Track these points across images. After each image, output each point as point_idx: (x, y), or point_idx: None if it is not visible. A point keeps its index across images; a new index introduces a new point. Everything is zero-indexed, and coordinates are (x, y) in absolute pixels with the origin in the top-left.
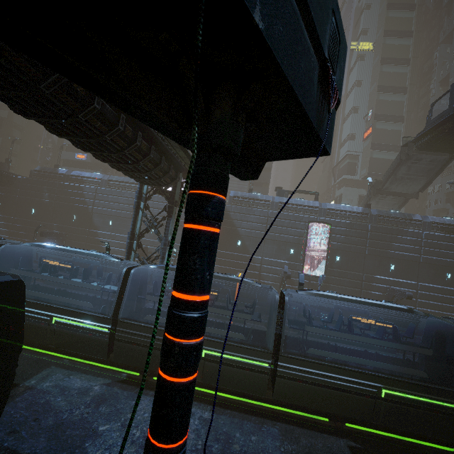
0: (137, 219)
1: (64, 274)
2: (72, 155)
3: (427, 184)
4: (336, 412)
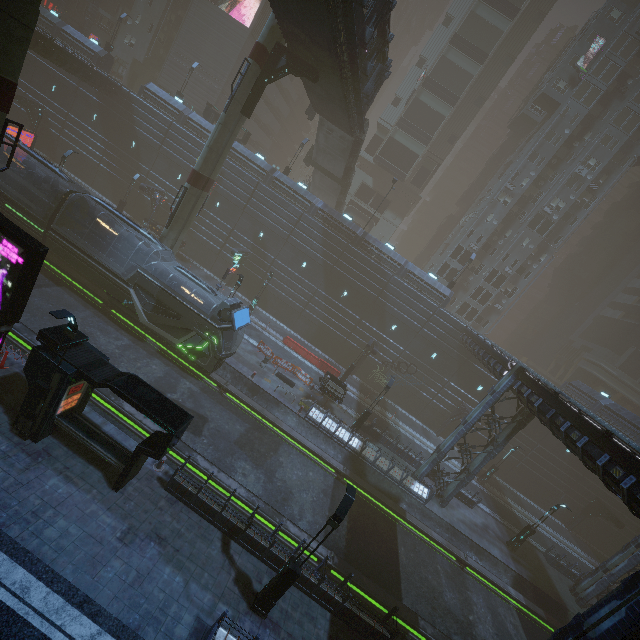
0: None
1: None
2: None
3: (349, 171)
4: None
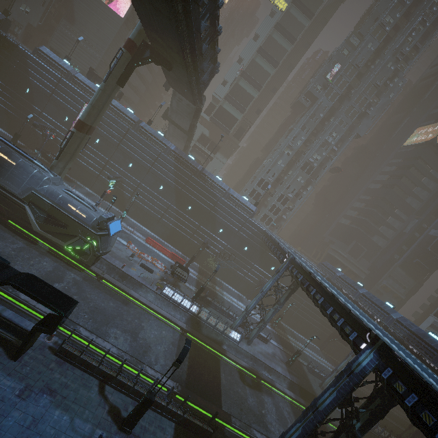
0: None
1: None
2: None
3: (193, 127)
4: None
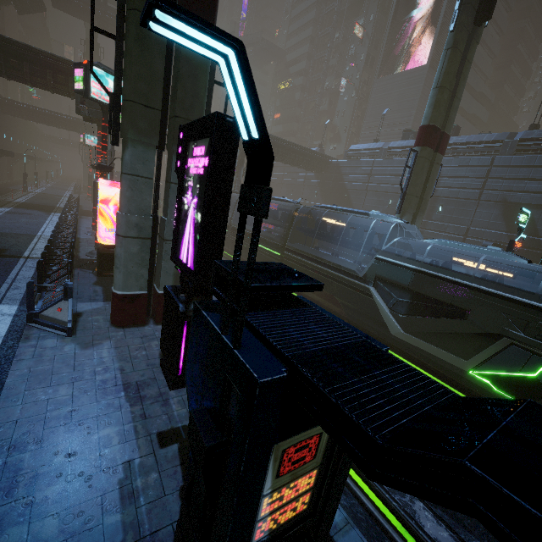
0: None
1: None
2: None
3: None
4: (245, 257)
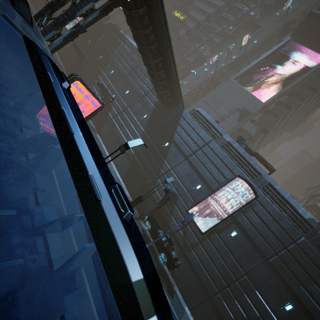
0: None
1: None
2: None
3: None
4: None
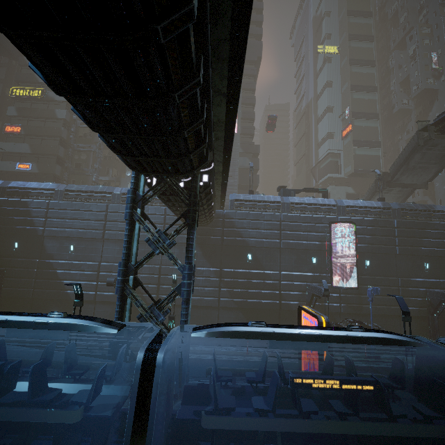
0: (132, 237)
1: (1, 332)
2: (10, 165)
3: (437, 173)
4: None
